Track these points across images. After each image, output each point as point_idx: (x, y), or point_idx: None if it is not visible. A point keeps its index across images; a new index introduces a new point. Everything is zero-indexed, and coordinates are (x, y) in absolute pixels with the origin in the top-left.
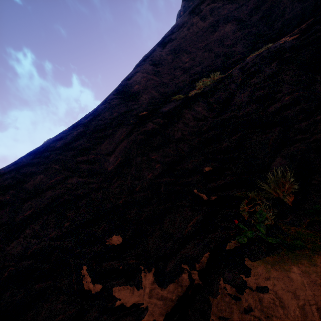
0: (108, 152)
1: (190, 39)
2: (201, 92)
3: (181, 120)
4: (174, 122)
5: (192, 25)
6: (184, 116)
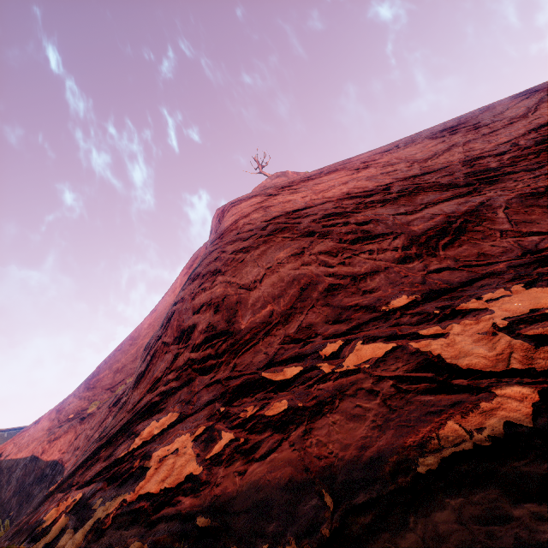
0: (19, 463)
1: (161, 313)
2: (89, 413)
3: (54, 447)
4: (49, 448)
5: (169, 296)
6: (57, 443)
